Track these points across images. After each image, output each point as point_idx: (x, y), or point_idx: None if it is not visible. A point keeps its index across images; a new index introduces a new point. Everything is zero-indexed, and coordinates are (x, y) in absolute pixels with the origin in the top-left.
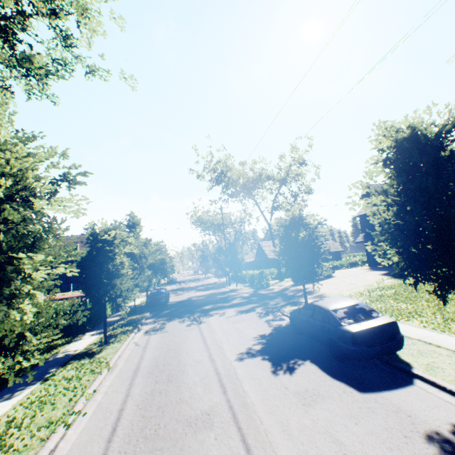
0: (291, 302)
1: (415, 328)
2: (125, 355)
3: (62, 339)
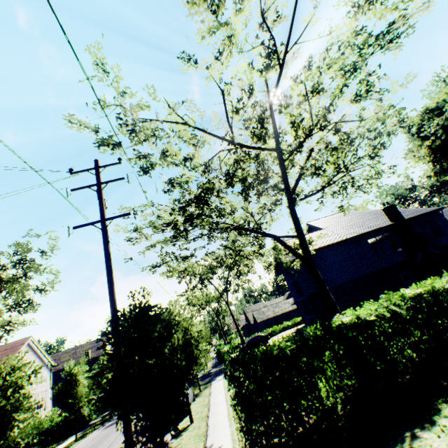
0: (208, 381)
1: (223, 395)
2: (82, 445)
3: (56, 443)
